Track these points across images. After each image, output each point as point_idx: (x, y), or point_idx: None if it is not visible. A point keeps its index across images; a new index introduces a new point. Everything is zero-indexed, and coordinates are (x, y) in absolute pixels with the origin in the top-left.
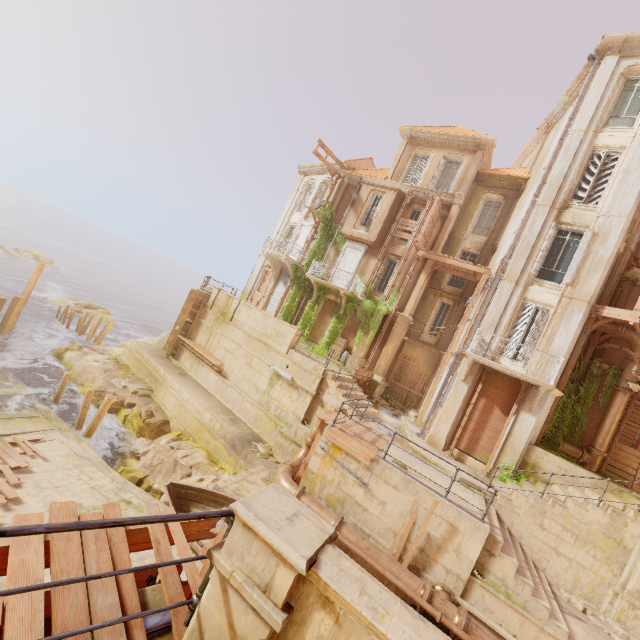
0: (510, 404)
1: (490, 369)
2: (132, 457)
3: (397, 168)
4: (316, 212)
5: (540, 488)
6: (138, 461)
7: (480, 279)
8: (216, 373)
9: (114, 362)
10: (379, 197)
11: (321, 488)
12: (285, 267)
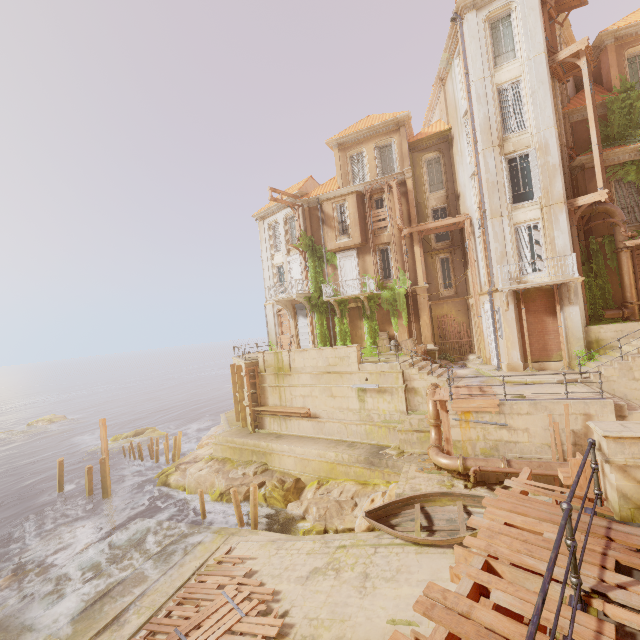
0: (552, 307)
1: (522, 290)
2: (298, 521)
3: (342, 175)
4: (298, 245)
5: (613, 354)
6: (306, 520)
7: (463, 226)
8: (307, 419)
9: (216, 461)
10: (342, 205)
11: (473, 448)
12: (296, 303)
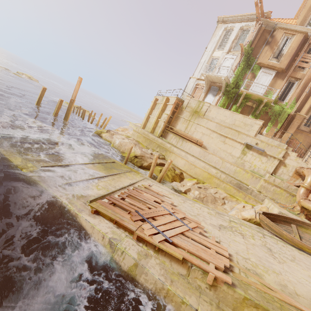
0: None
1: None
2: (181, 193)
3: (303, 17)
4: (244, 48)
5: None
6: (187, 195)
7: None
8: (199, 146)
9: (134, 139)
10: (287, 38)
11: None
12: (213, 85)
